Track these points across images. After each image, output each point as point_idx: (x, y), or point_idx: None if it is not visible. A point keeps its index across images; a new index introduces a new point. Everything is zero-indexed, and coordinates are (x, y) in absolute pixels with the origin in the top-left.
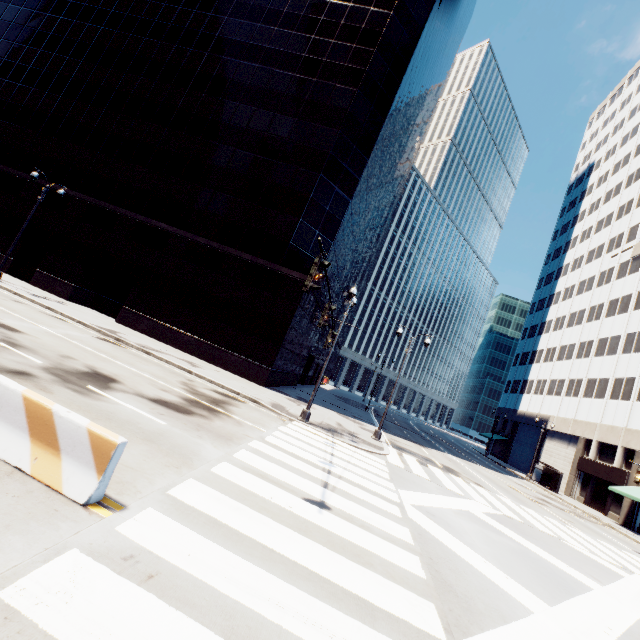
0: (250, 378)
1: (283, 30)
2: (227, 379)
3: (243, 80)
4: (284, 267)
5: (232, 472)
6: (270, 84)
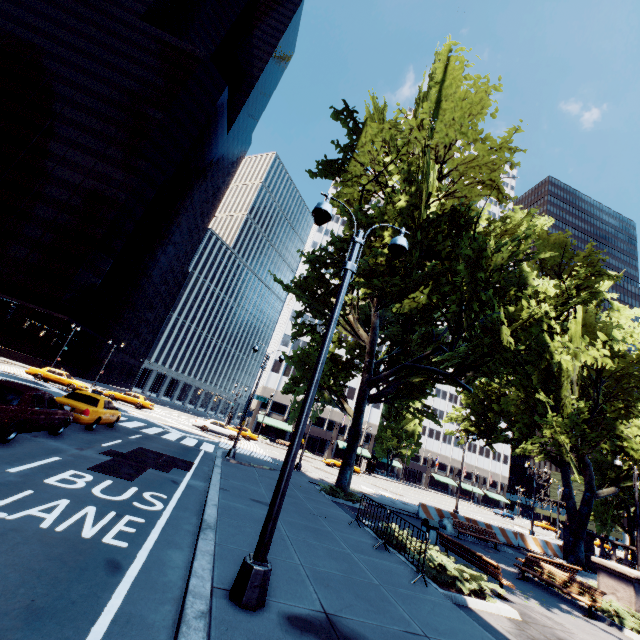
0: (30, 364)
1: (68, 192)
2: (14, 362)
3: (40, 214)
4: (55, 312)
5: (2, 365)
6: (57, 219)
